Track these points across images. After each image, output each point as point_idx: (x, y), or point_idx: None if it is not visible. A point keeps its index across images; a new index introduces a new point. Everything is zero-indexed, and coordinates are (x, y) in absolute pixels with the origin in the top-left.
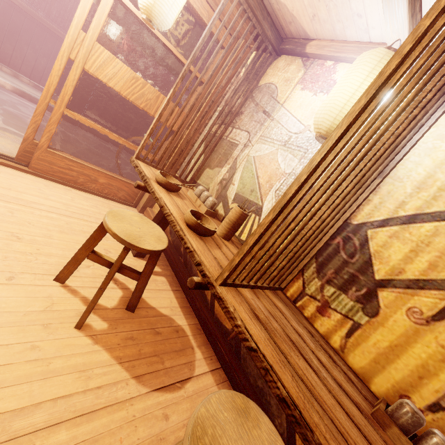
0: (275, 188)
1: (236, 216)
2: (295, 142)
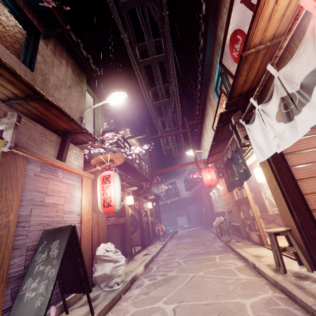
0: None
1: None
2: None
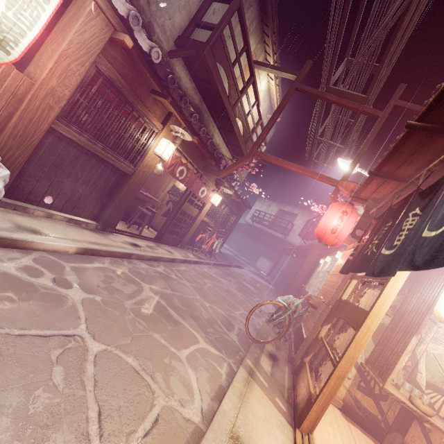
0: None
1: None
2: None
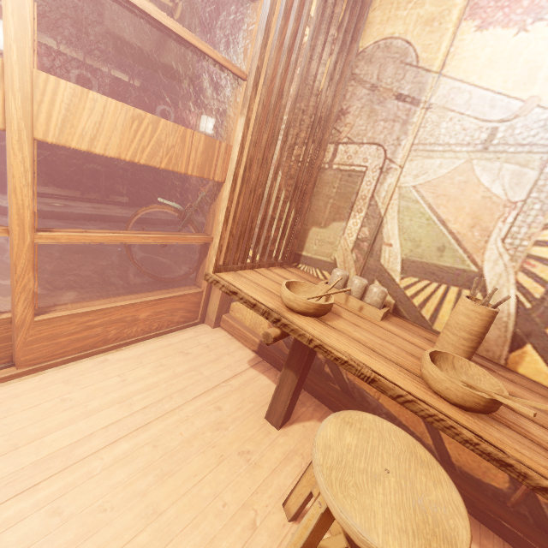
0: (500, 235)
1: (483, 323)
2: (512, 138)
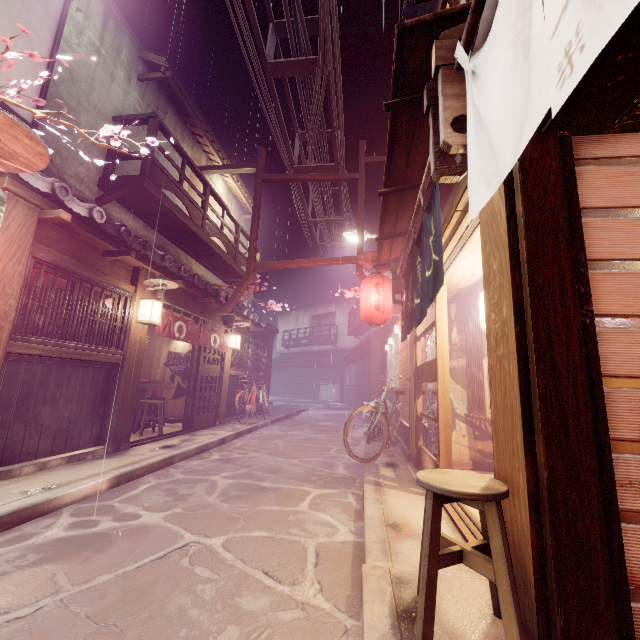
0: None
1: None
2: None
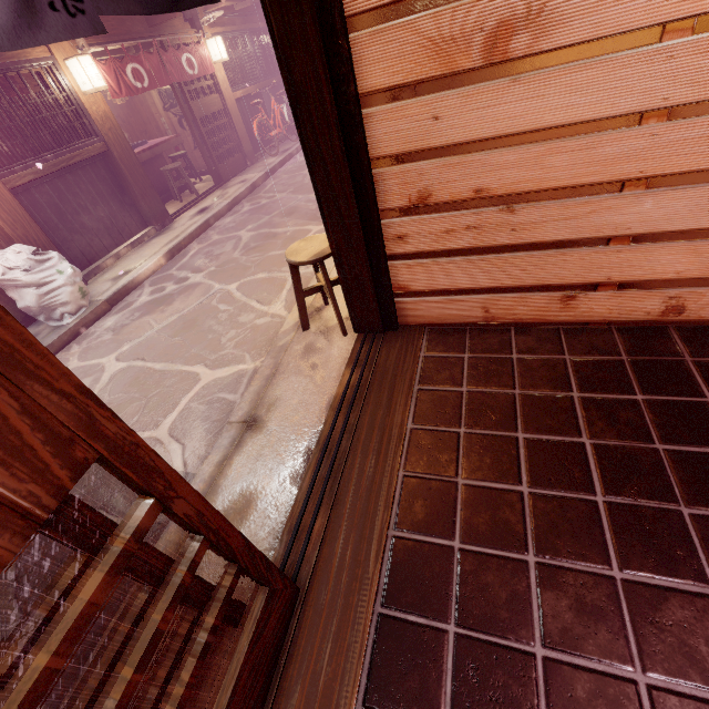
0: None
1: None
2: None
